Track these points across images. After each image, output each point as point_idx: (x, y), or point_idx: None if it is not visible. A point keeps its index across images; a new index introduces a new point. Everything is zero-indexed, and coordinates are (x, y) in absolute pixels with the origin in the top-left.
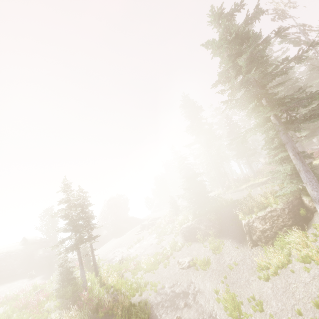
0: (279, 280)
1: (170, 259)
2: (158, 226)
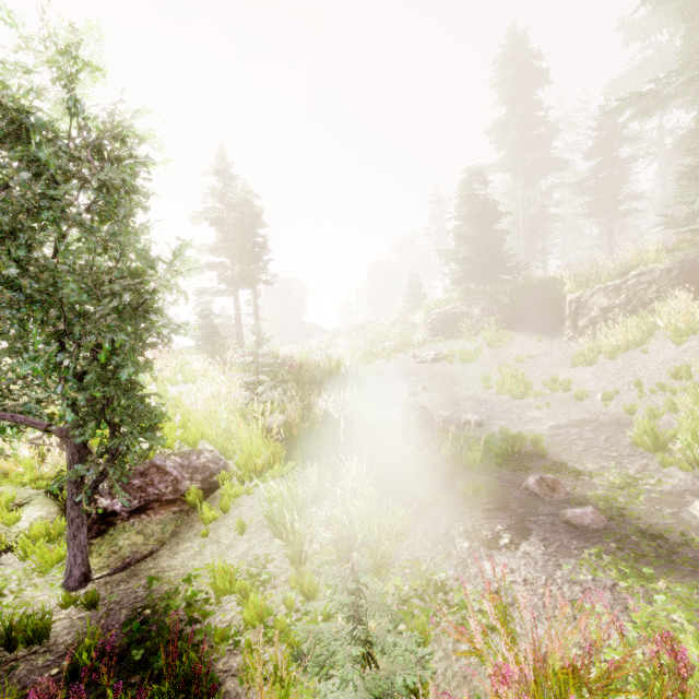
0: (613, 364)
1: (397, 356)
2: (371, 329)
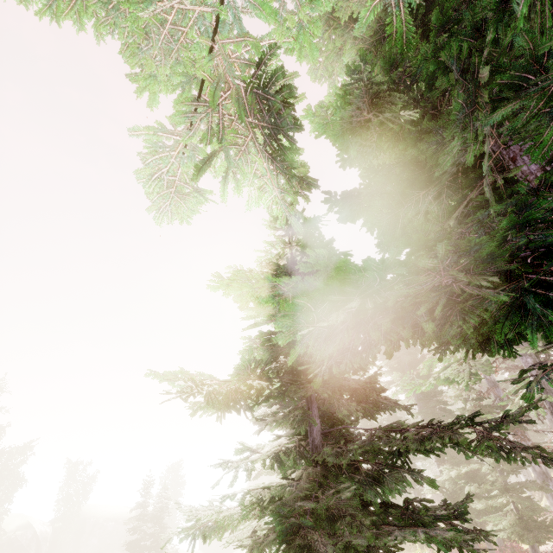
0: None
1: None
2: None
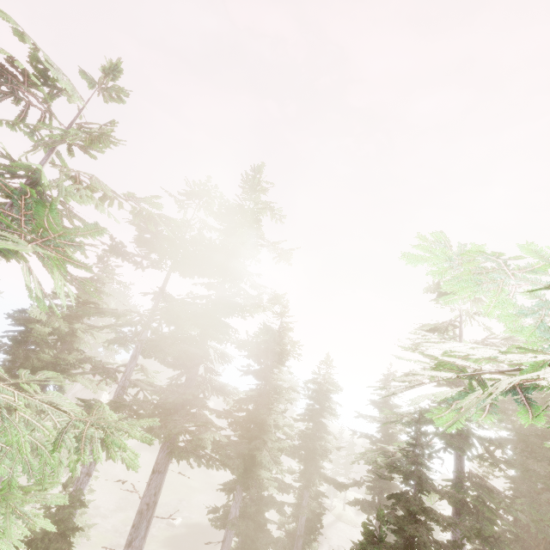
0: None
1: None
2: None
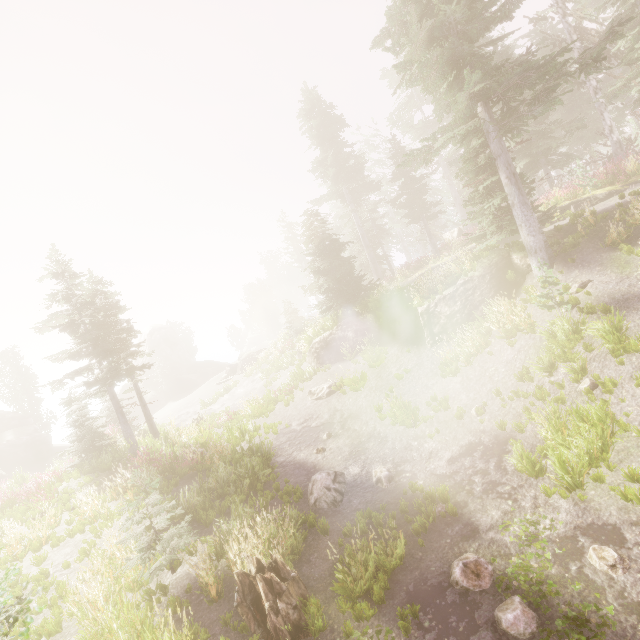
0: (472, 370)
1: (295, 394)
2: (264, 360)
